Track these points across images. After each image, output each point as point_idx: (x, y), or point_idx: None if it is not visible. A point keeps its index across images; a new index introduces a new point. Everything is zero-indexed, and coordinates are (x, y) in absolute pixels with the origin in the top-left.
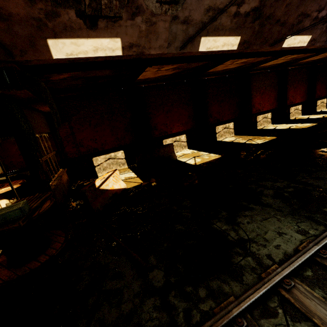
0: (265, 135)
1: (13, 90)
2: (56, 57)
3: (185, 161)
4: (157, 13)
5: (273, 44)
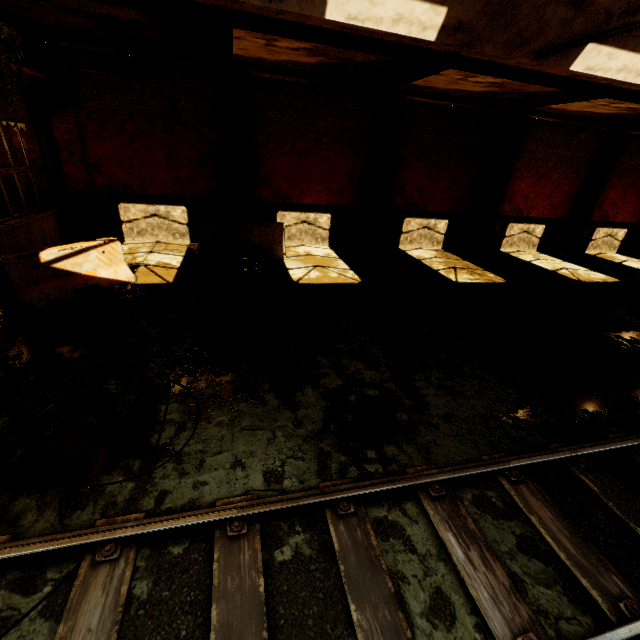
0: (494, 269)
1: None
2: None
3: (291, 268)
4: None
5: (540, 55)
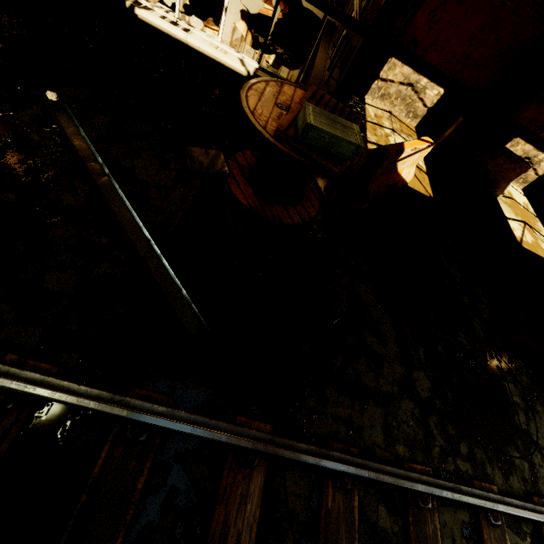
0: None
1: None
2: None
3: (508, 217)
4: None
5: None
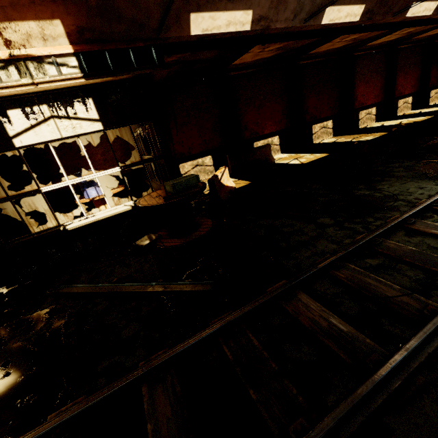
0: (373, 132)
1: (160, 69)
2: (193, 33)
3: (287, 162)
4: None
5: (397, 13)
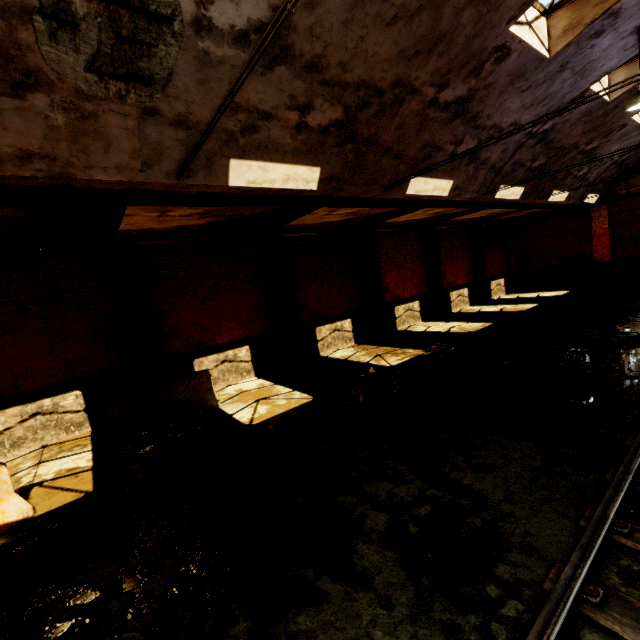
0: (408, 345)
1: None
2: None
3: (234, 412)
4: (96, 94)
5: (388, 188)
